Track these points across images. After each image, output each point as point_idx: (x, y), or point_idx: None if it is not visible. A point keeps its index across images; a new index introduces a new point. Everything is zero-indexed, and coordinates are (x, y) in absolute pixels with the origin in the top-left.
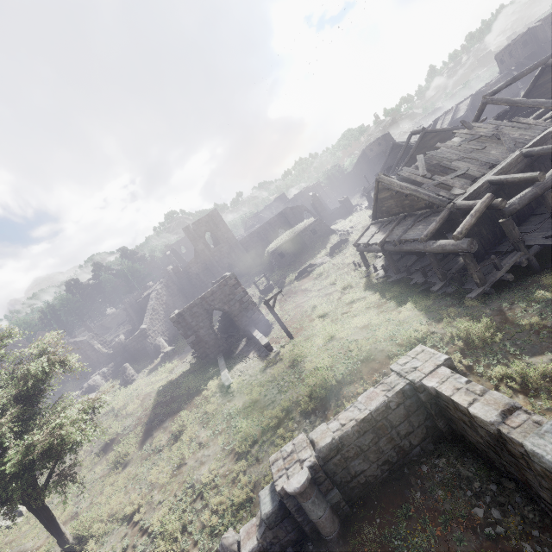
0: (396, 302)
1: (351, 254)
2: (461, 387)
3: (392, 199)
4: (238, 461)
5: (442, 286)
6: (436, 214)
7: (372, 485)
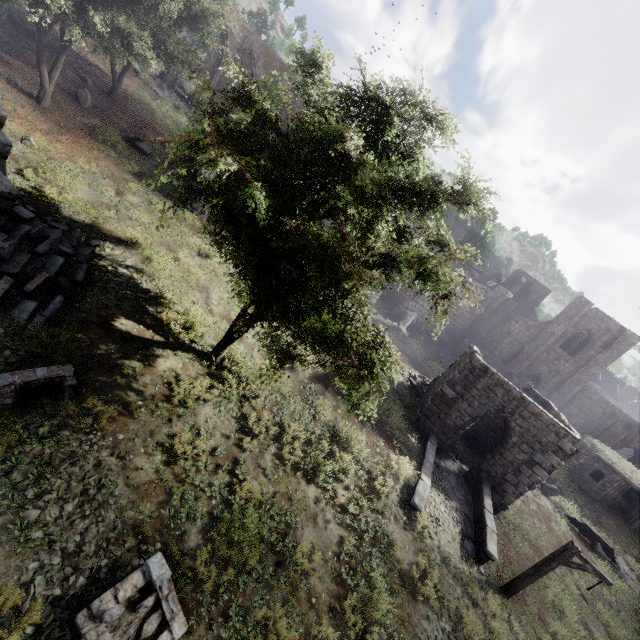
0: None
1: None
2: None
3: None
4: (331, 616)
5: None
6: None
7: None
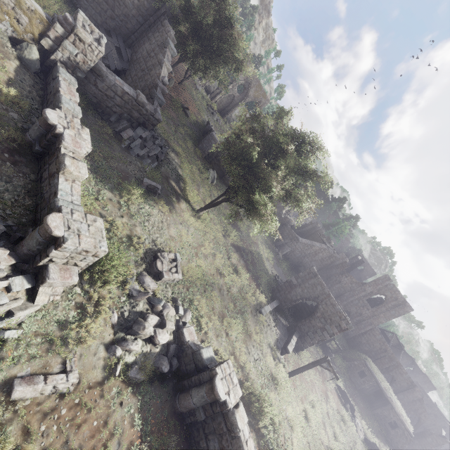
0: None
1: None
2: None
3: None
4: (218, 319)
5: None
6: None
7: None
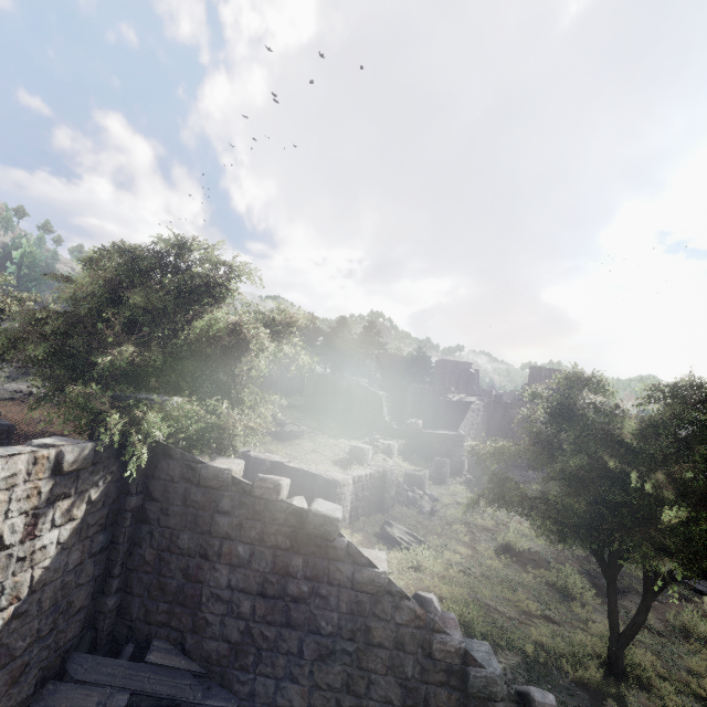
0: None
1: None
2: None
3: None
4: None
5: None
6: None
7: None
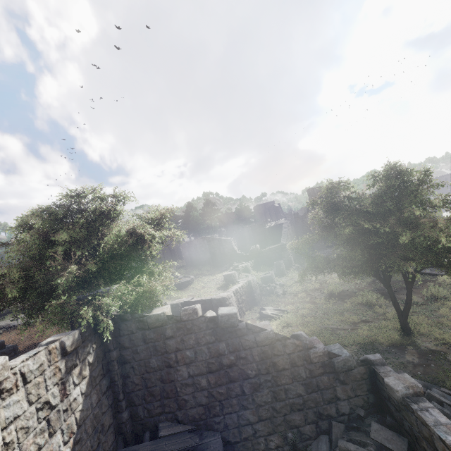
0: None
1: None
2: None
3: None
4: None
5: None
6: None
7: None
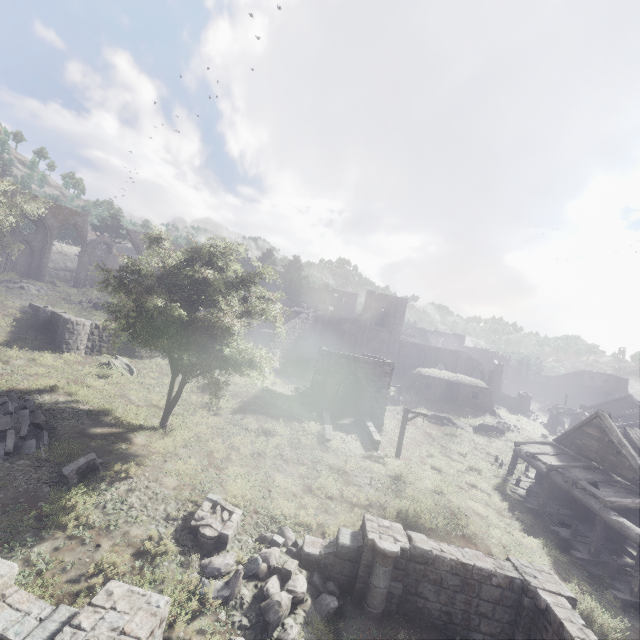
0: (523, 527)
1: (498, 447)
2: (575, 622)
3: (597, 442)
4: (309, 496)
5: (587, 560)
6: (638, 495)
7: (422, 616)
